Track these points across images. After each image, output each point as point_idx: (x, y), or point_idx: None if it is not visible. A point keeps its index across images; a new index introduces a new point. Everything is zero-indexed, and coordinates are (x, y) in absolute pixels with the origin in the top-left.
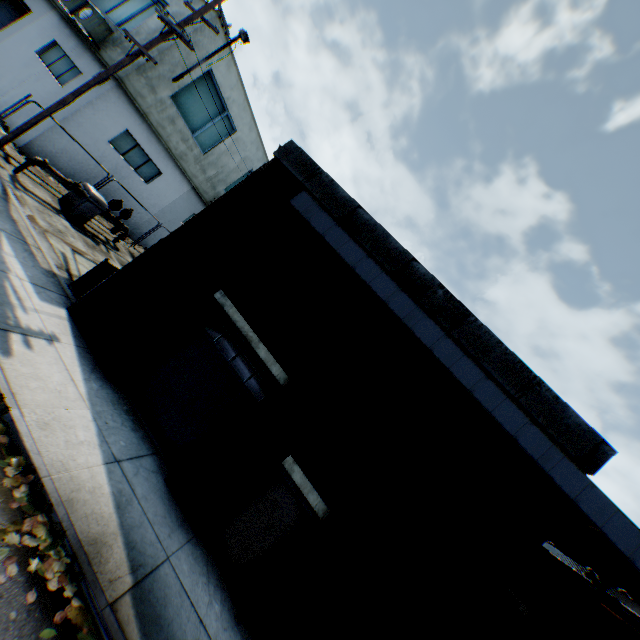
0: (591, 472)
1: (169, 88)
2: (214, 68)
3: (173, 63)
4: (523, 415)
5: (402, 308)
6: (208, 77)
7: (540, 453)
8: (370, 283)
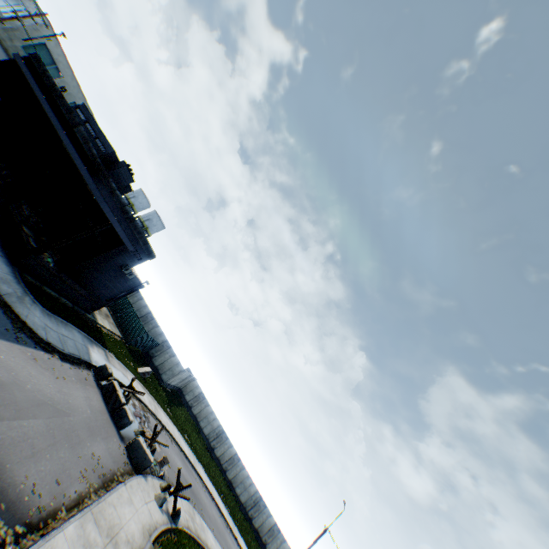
0: (74, 129)
1: (22, 43)
2: (49, 43)
3: (25, 34)
4: (45, 98)
5: (30, 78)
6: (46, 47)
7: (44, 103)
8: (25, 73)
